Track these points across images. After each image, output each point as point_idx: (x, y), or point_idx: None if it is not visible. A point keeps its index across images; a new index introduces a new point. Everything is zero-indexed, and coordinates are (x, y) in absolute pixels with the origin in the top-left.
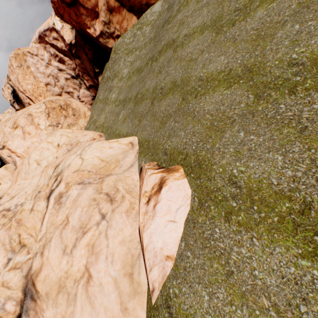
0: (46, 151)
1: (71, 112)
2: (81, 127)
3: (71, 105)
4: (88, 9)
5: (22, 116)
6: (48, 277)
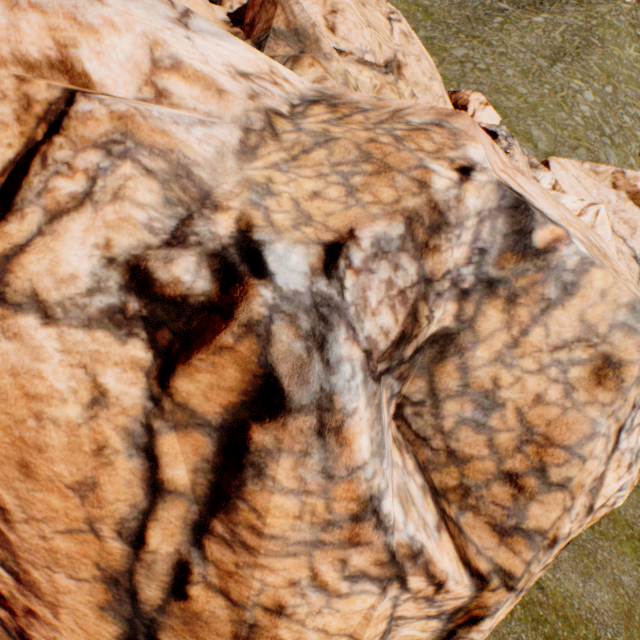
0: None
1: None
2: None
3: None
4: None
5: None
6: (416, 76)
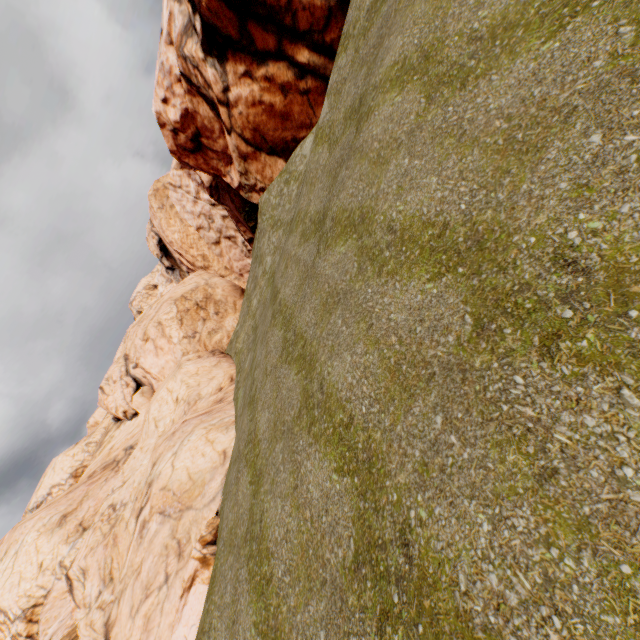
0: (165, 405)
1: (212, 310)
2: (229, 332)
3: (213, 295)
4: (218, 152)
5: (151, 324)
6: (117, 636)
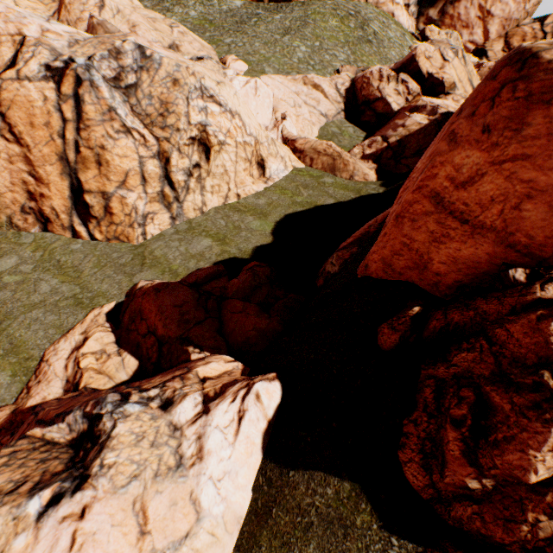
0: None
1: None
2: None
3: None
4: None
5: None
6: (188, 50)
